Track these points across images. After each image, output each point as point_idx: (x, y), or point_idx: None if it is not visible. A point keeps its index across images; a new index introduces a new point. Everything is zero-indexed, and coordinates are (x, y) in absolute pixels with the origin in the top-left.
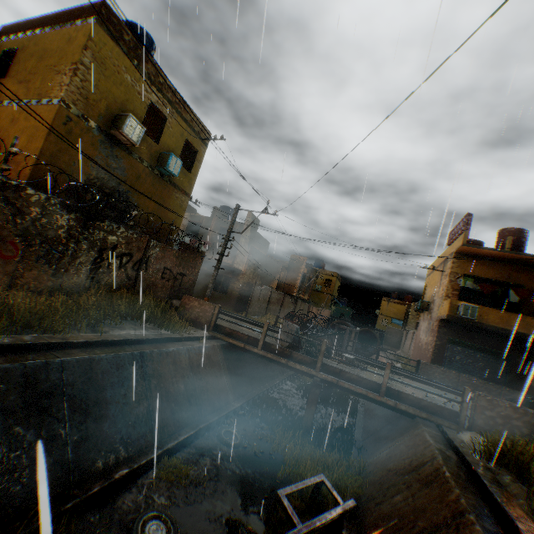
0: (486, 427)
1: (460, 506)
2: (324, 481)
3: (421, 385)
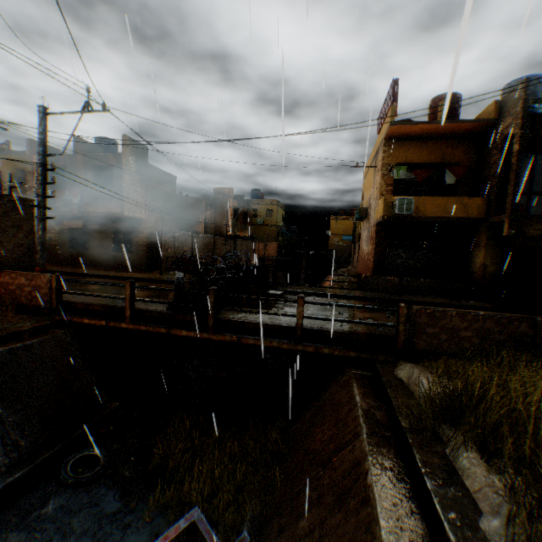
0: (430, 349)
1: None
2: (195, 521)
3: (362, 304)
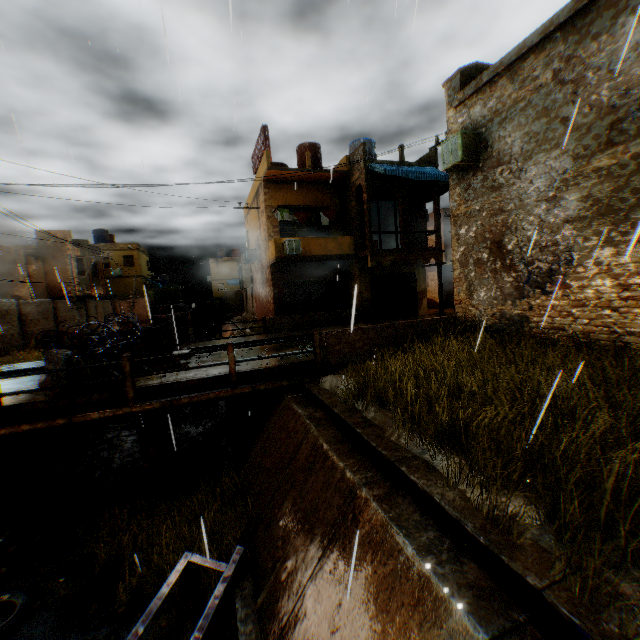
0: (340, 362)
1: (350, 486)
2: (191, 561)
3: (274, 345)
